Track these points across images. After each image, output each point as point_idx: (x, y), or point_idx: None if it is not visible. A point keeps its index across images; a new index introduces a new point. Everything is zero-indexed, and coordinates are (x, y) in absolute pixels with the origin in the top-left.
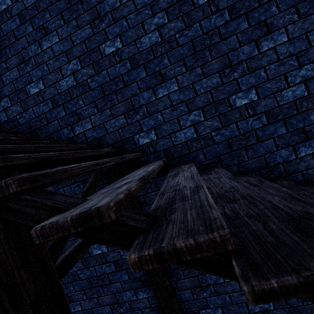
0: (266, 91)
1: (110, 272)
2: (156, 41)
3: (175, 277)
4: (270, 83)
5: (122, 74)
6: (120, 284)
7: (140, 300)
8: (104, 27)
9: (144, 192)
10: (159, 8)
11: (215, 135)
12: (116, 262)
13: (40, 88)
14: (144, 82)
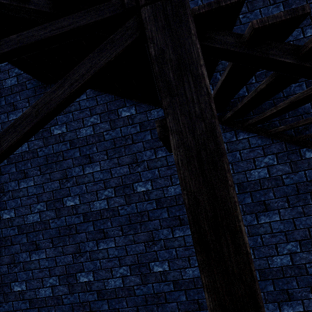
0: None
1: (150, 209)
2: None
3: None
4: None
5: None
6: (158, 222)
7: (176, 239)
8: None
9: None
10: None
11: None
12: (158, 200)
13: None
14: None
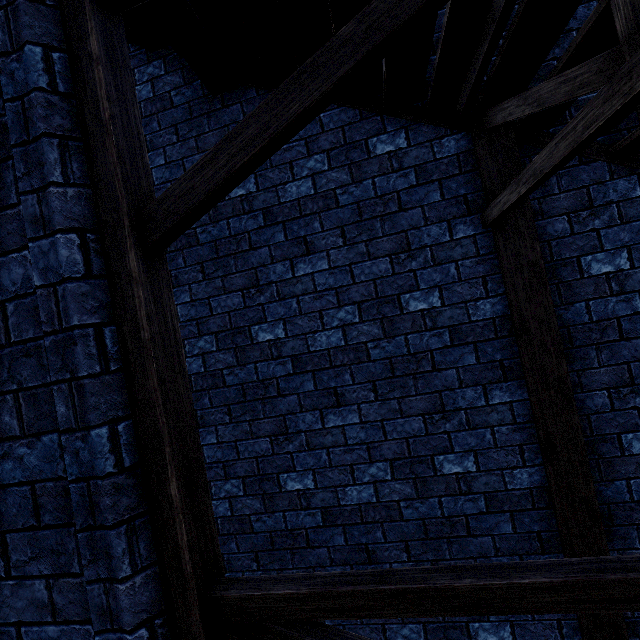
0: None
1: (438, 348)
2: None
3: (579, 364)
4: None
5: None
6: (455, 374)
7: (493, 408)
8: None
9: (544, 193)
10: None
11: None
12: (455, 329)
13: None
14: None
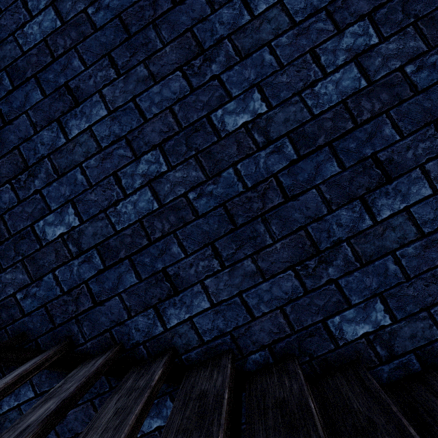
0: None
1: None
2: (354, 89)
3: None
4: None
5: (276, 172)
6: None
7: None
8: (217, 72)
9: None
10: (352, 13)
11: None
12: None
13: (70, 223)
14: (336, 185)
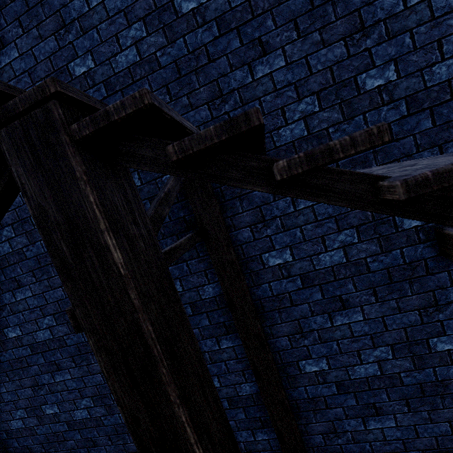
0: (410, 66)
1: None
2: None
3: (269, 322)
4: (416, 55)
5: (206, 43)
6: (198, 331)
7: (224, 351)
8: None
9: (233, 212)
10: None
11: (333, 132)
12: (194, 304)
13: (89, 66)
14: (237, 55)
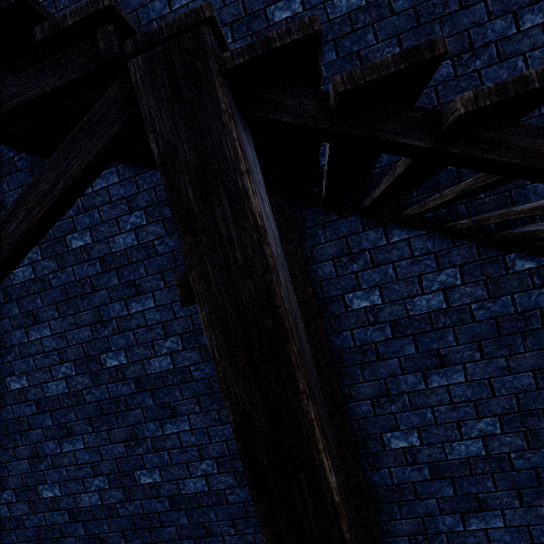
0: None
1: None
2: (357, 6)
3: (348, 380)
4: None
5: None
6: None
7: None
8: None
9: (314, 242)
10: None
11: None
12: None
13: None
14: (332, 68)
